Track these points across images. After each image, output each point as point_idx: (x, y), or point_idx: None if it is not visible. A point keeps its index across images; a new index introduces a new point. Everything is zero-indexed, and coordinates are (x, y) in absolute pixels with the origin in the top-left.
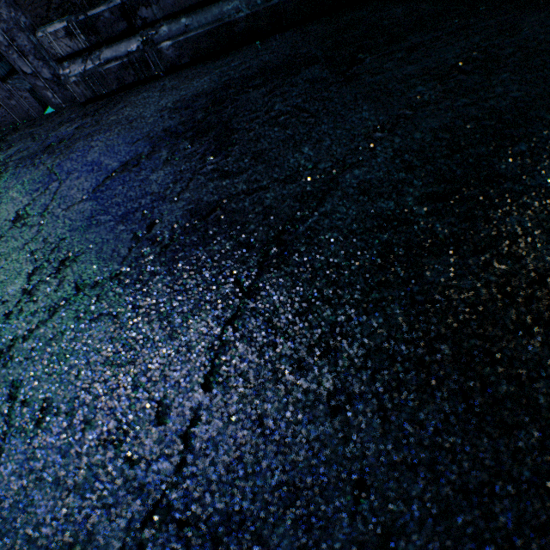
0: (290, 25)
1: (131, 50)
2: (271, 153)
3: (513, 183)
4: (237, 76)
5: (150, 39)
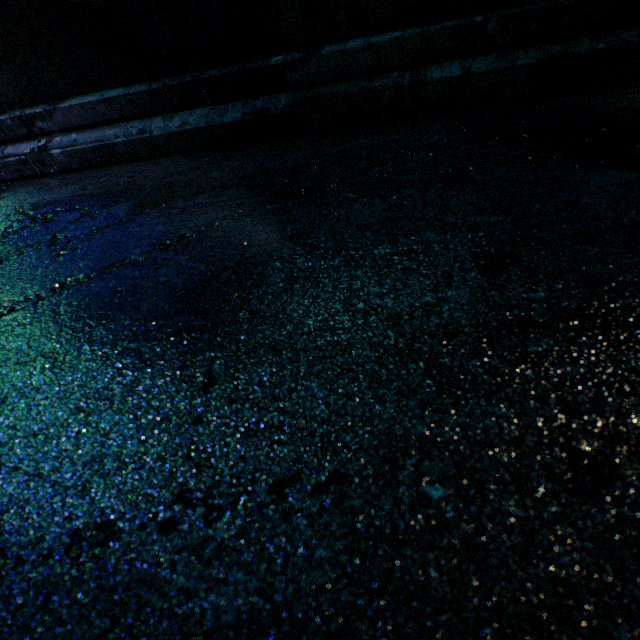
0: (167, 154)
1: (28, 151)
2: (4, 279)
3: (51, 362)
4: (89, 192)
5: (46, 145)
